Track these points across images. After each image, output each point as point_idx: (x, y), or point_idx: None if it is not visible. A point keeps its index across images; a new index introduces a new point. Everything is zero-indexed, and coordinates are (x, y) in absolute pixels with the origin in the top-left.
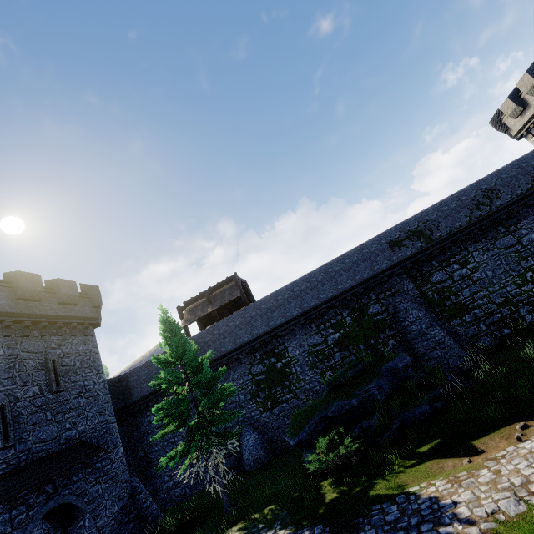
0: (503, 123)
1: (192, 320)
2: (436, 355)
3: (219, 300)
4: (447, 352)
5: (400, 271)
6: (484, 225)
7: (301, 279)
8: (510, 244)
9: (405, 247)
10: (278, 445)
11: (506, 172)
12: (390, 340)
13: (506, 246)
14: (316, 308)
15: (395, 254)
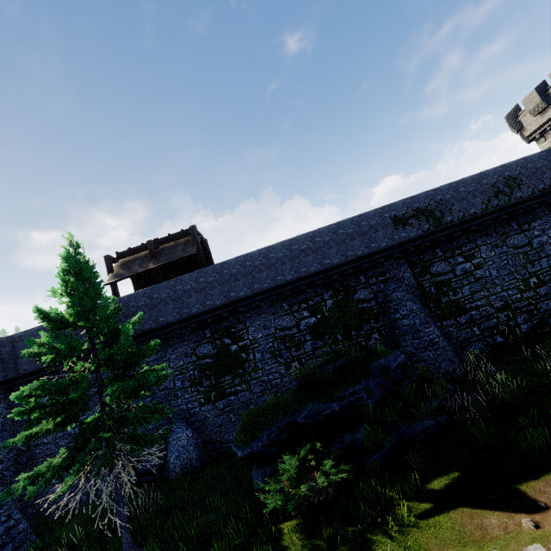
0: (519, 120)
1: (123, 276)
2: (427, 357)
3: (166, 256)
4: (440, 355)
5: (399, 255)
6: (498, 218)
7: (280, 244)
8: (520, 243)
9: (411, 226)
10: (217, 446)
11: (532, 161)
12: (373, 334)
13: (516, 245)
14: (293, 283)
15: (397, 233)
